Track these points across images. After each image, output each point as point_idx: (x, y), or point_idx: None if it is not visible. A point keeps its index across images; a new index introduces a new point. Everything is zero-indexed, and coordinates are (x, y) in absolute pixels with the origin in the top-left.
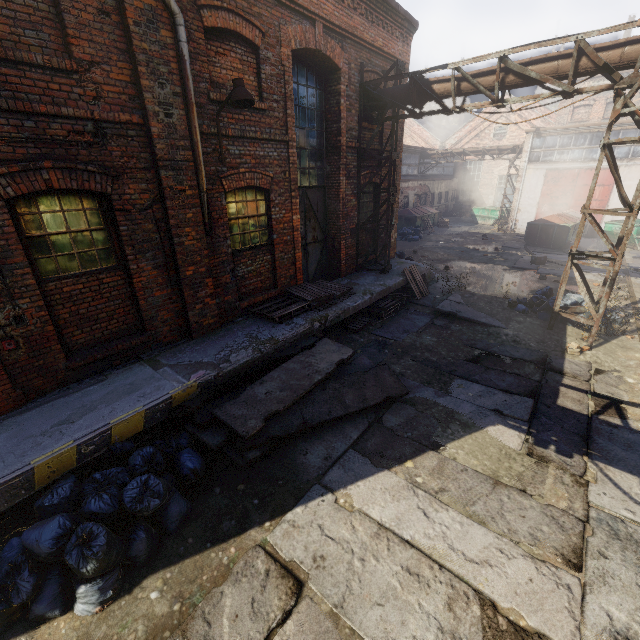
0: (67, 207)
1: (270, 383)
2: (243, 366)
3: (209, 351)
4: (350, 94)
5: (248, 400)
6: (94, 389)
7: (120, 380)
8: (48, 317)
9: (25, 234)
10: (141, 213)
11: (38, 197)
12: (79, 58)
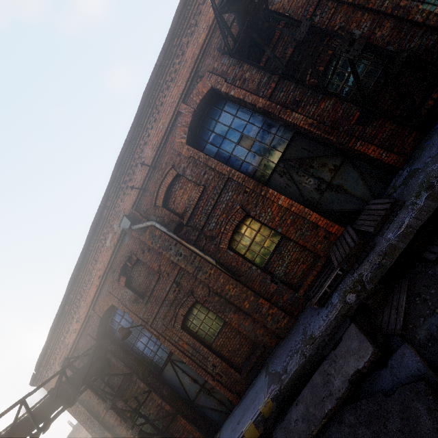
0: (195, 313)
1: (300, 406)
2: (296, 374)
3: (283, 356)
4: (233, 76)
5: (286, 427)
6: (250, 393)
7: (256, 386)
8: (220, 360)
9: (195, 332)
10: (210, 296)
11: (188, 317)
12: (157, 270)
